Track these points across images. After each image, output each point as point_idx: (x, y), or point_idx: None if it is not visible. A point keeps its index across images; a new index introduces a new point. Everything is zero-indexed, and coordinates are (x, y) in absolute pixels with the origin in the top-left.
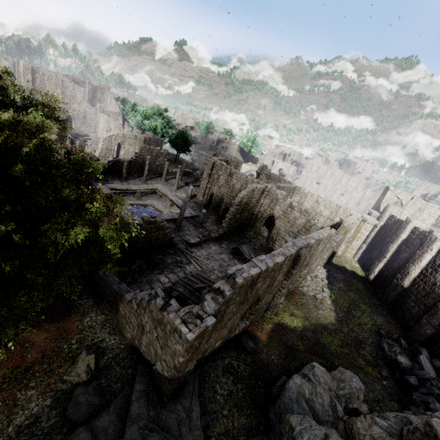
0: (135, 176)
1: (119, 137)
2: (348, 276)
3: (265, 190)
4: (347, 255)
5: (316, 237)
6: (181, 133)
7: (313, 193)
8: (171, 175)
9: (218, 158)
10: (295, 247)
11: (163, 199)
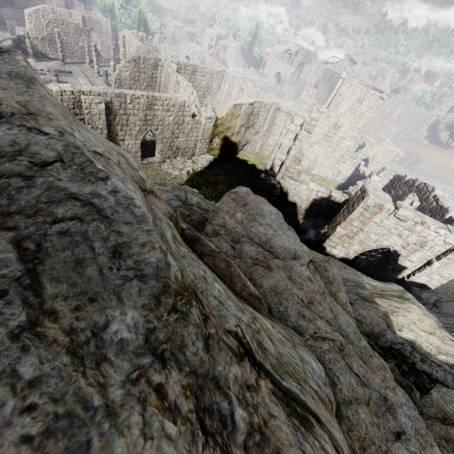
0: (54, 58)
1: (48, 14)
2: (241, 166)
3: (159, 64)
4: (265, 153)
5: (131, 93)
6: (136, 13)
7: (238, 78)
8: (106, 63)
9: (132, 31)
10: (70, 89)
11: (73, 83)
